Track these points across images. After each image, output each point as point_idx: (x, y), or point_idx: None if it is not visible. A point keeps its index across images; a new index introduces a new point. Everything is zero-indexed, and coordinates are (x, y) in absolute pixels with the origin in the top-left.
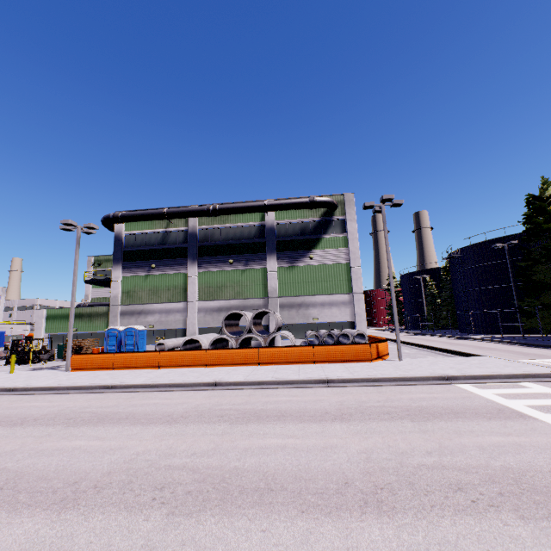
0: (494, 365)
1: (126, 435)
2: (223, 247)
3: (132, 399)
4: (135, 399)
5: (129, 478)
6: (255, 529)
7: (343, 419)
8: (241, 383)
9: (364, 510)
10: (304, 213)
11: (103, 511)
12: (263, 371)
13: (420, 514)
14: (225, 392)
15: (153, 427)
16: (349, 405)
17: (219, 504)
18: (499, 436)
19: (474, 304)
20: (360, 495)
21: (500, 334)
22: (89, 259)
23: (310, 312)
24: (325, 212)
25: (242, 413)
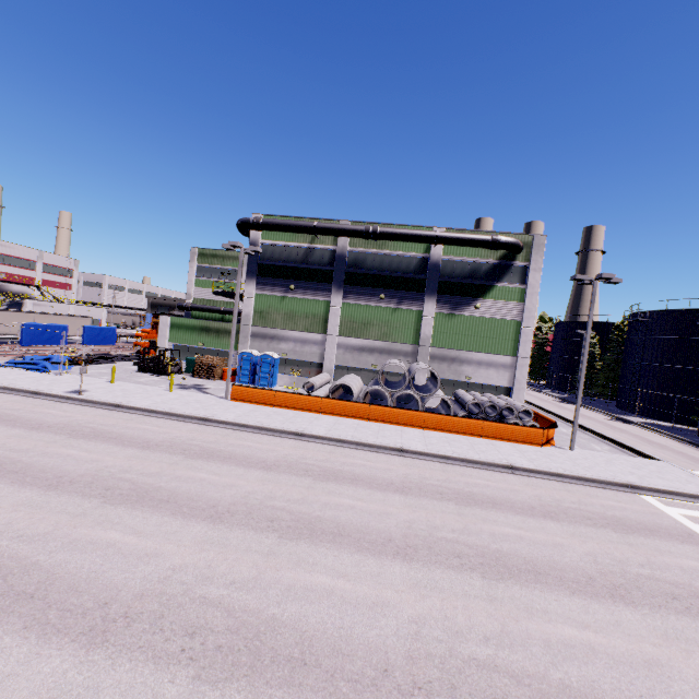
0: (675, 478)
1: (378, 500)
2: (375, 278)
3: (335, 455)
4: (338, 456)
5: (426, 543)
6: (549, 598)
7: (552, 518)
8: (426, 454)
9: (614, 600)
10: (479, 252)
11: (436, 567)
12: (436, 440)
13: (653, 609)
14: (415, 461)
15: (392, 495)
16: (548, 502)
17: (512, 577)
18: (694, 560)
19: (647, 381)
20: (605, 589)
21: (668, 422)
22: (192, 251)
23: (463, 370)
24: (506, 254)
25: (456, 493)
